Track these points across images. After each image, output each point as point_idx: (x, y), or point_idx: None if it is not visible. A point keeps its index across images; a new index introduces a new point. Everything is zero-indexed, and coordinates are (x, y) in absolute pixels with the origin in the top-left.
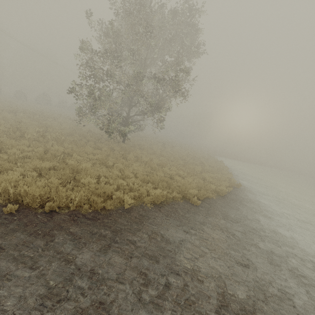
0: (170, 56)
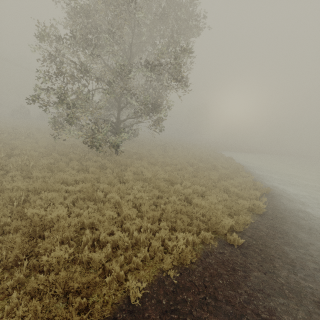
0: (162, 37)
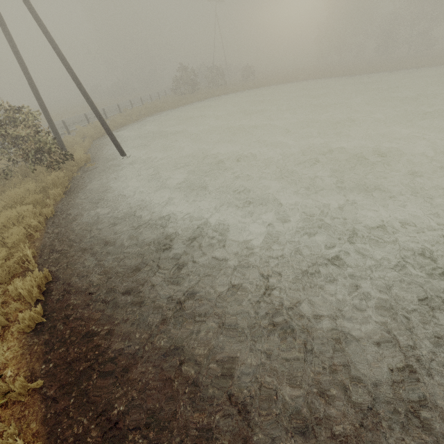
0: None
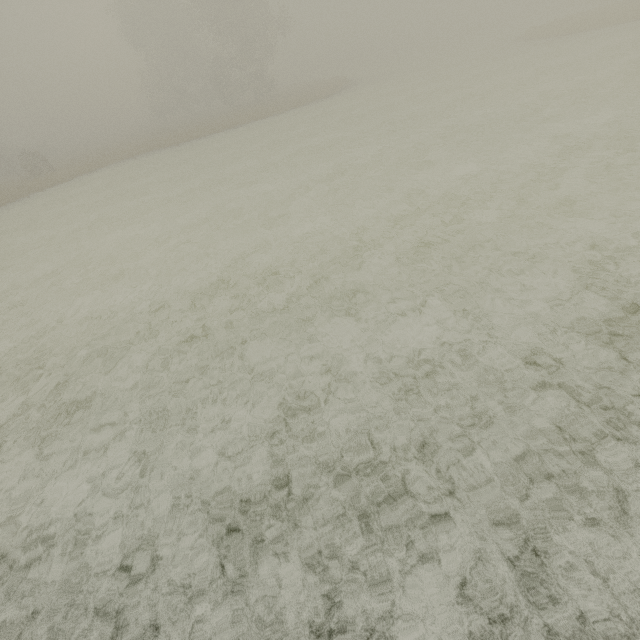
0: None
